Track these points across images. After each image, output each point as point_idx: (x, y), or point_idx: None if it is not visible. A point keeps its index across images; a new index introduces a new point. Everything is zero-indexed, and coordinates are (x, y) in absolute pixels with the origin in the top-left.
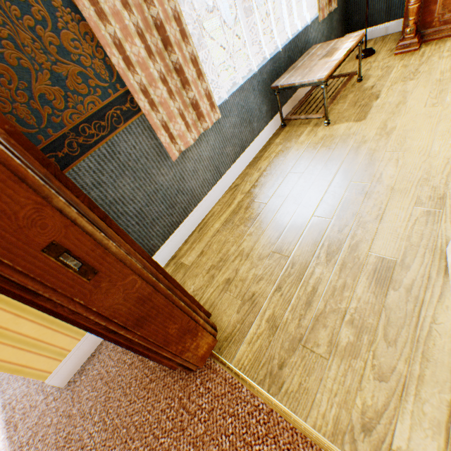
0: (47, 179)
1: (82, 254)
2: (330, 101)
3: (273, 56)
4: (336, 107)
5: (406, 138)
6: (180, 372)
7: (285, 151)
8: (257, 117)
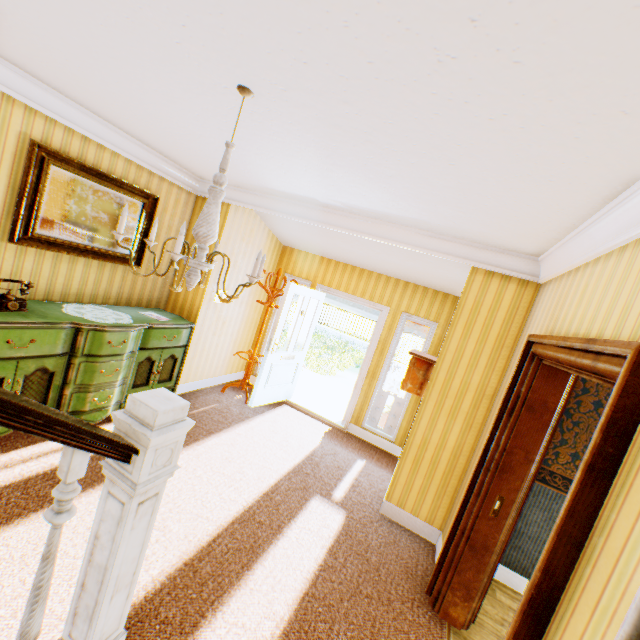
0: (526, 487)
1: (501, 508)
2: None
3: None
4: None
5: None
6: (426, 596)
7: None
8: None
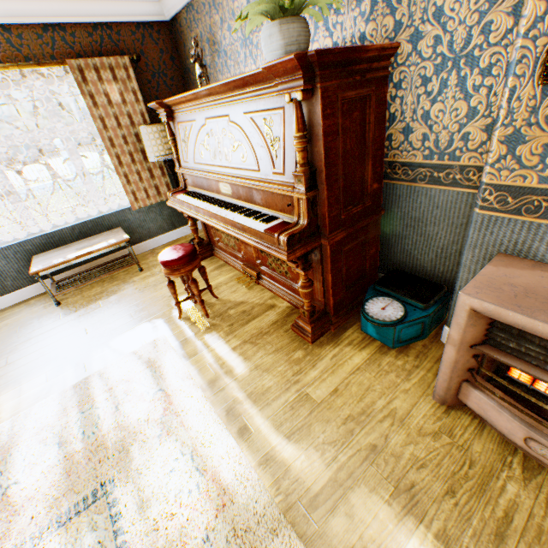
0: None
1: None
2: (80, 284)
3: (49, 232)
4: (95, 289)
5: (32, 351)
6: None
7: (13, 315)
8: (15, 277)
